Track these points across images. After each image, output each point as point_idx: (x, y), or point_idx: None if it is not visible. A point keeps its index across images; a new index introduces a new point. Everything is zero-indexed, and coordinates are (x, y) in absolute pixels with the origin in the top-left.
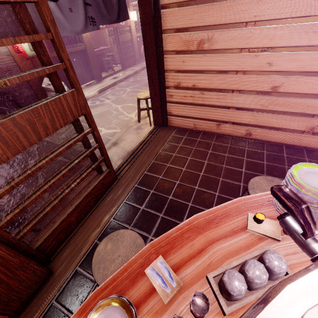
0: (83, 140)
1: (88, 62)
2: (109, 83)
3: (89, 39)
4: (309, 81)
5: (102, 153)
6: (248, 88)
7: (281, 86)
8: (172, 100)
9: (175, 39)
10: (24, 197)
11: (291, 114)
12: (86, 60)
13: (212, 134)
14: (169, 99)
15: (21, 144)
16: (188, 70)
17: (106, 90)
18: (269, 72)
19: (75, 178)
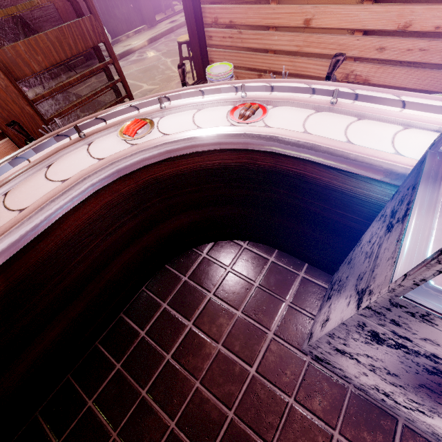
0: (105, 71)
1: None
2: (163, 30)
3: None
4: (337, 11)
5: (125, 89)
6: (282, 24)
7: (313, 20)
8: (212, 43)
9: None
10: (61, 107)
11: (326, 57)
12: None
13: None
14: (209, 41)
15: (53, 57)
16: (223, 1)
17: (159, 40)
18: (299, 1)
19: (101, 108)
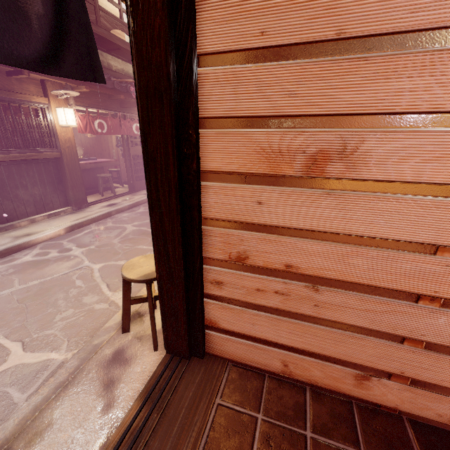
0: None
1: (63, 178)
2: (96, 214)
3: (71, 145)
4: None
5: None
6: None
7: None
8: (219, 292)
9: (236, 142)
10: None
11: None
12: (59, 174)
13: (342, 402)
14: (212, 289)
15: None
16: (271, 226)
17: (86, 226)
18: None
19: None
